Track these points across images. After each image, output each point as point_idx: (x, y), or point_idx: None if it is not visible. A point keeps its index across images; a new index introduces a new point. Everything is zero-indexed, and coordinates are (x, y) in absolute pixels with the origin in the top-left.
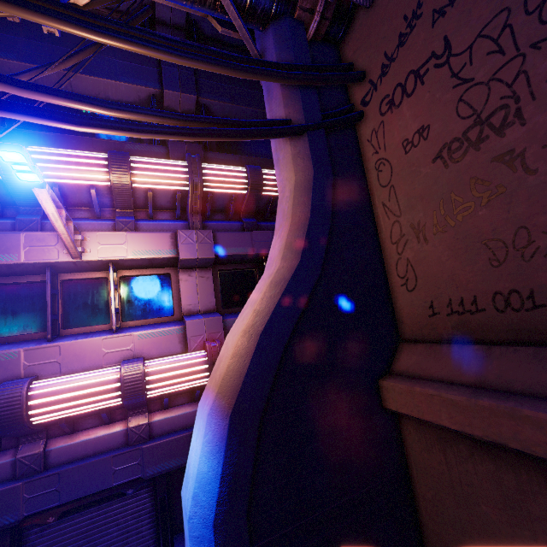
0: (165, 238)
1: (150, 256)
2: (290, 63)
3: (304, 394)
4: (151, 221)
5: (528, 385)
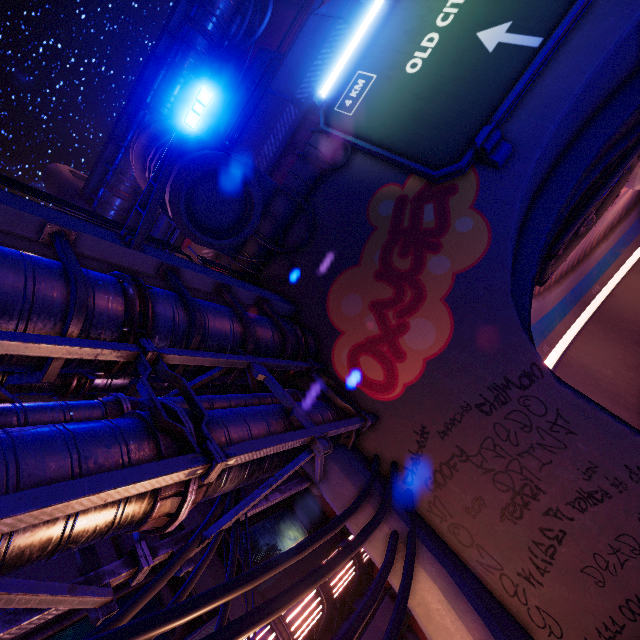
0: None
1: None
2: (369, 484)
3: None
4: None
5: None
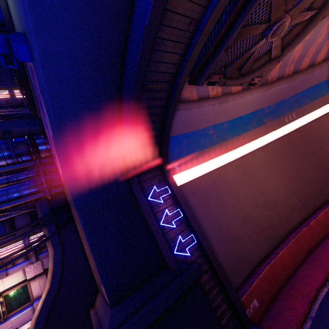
0: (20, 273)
1: (14, 284)
2: (41, 218)
3: (59, 328)
4: (14, 267)
5: (98, 310)
